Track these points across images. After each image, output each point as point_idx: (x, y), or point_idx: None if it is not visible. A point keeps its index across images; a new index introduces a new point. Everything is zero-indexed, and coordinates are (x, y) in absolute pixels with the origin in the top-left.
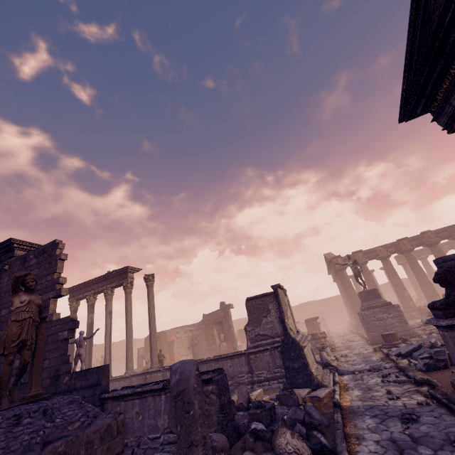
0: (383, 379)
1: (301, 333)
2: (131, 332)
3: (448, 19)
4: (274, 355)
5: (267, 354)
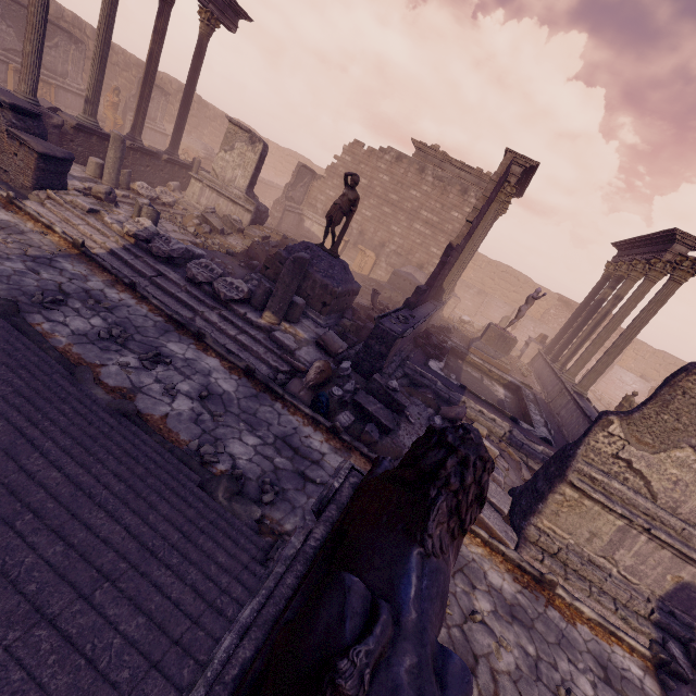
0: None
1: None
2: (606, 335)
3: None
4: None
5: None
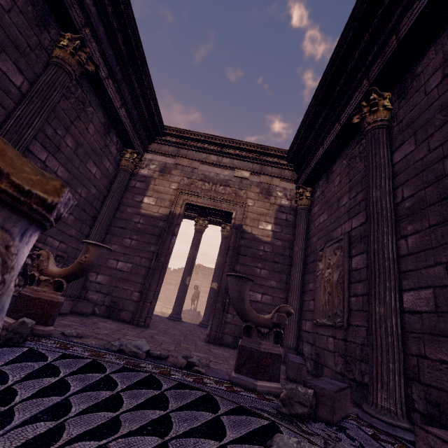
0: None
1: None
2: None
3: None
4: None
5: None
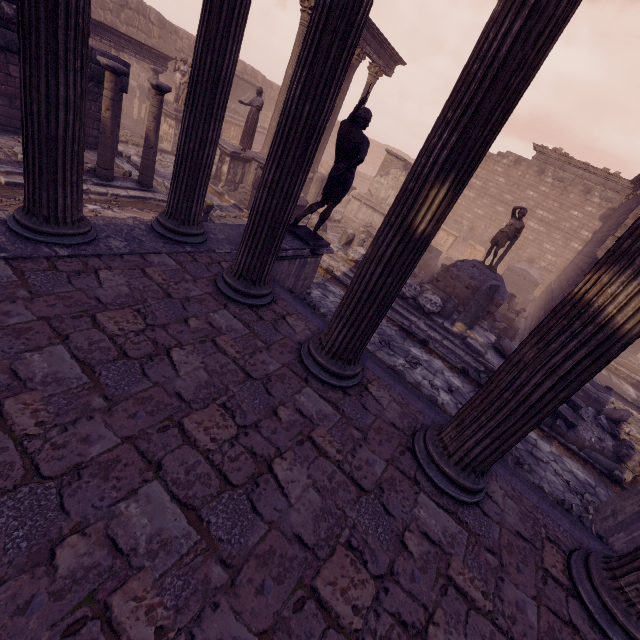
0: None
1: None
2: None
3: None
4: None
5: None
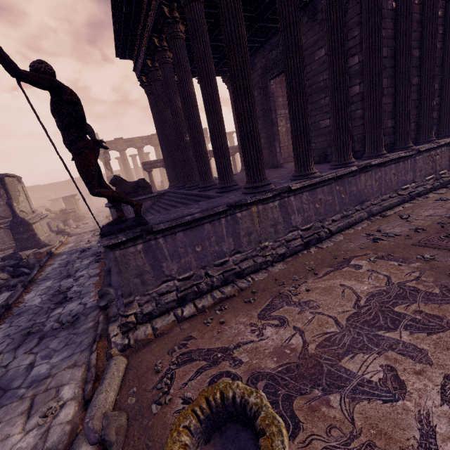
0: (93, 235)
1: (38, 212)
2: None
3: (124, 11)
4: (9, 232)
5: (1, 232)
